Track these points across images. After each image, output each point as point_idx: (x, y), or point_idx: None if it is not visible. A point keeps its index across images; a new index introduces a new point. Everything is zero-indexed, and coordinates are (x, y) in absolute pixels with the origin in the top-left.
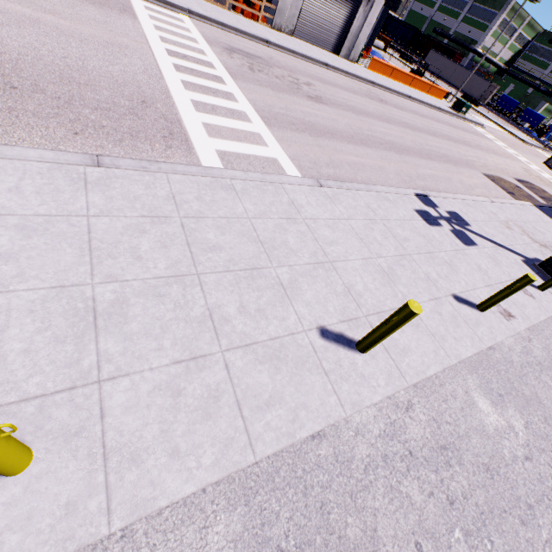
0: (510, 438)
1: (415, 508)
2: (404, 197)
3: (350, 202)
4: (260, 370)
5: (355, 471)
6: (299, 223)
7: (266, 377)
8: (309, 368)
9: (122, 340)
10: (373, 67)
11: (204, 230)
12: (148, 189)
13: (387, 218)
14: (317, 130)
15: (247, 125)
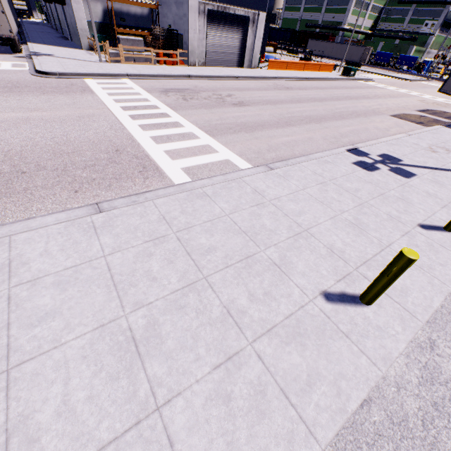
0: None
1: None
2: (338, 155)
3: (299, 174)
4: (288, 351)
5: (415, 429)
6: (267, 206)
7: (297, 356)
8: (329, 336)
9: (164, 360)
10: (272, 67)
11: (196, 237)
12: (143, 217)
13: (334, 177)
14: (250, 127)
15: (197, 141)
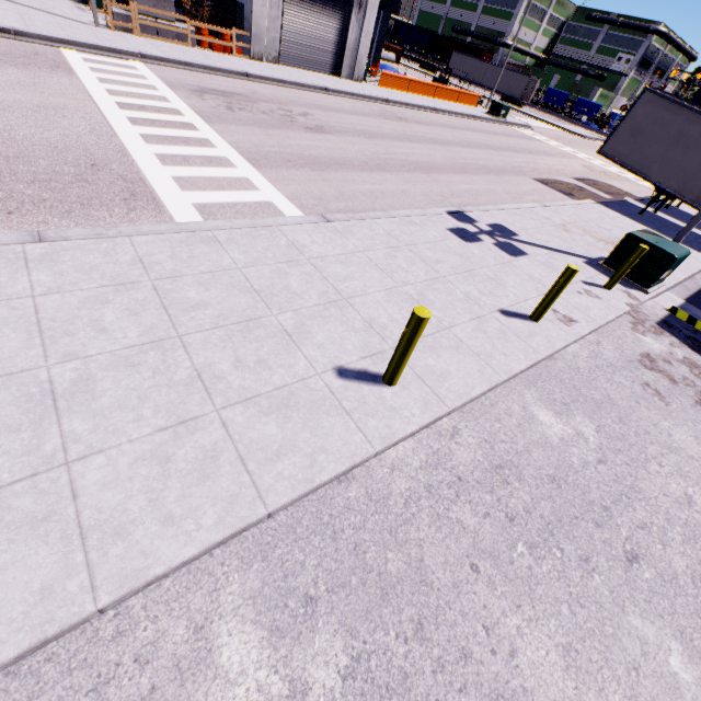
0: (579, 445)
1: (468, 531)
2: (433, 217)
3: (366, 233)
4: (265, 422)
5: (394, 507)
6: (303, 265)
7: (274, 428)
8: (326, 411)
9: (90, 417)
10: (385, 83)
11: (184, 289)
12: (108, 256)
13: (414, 243)
14: (321, 163)
15: (231, 171)
